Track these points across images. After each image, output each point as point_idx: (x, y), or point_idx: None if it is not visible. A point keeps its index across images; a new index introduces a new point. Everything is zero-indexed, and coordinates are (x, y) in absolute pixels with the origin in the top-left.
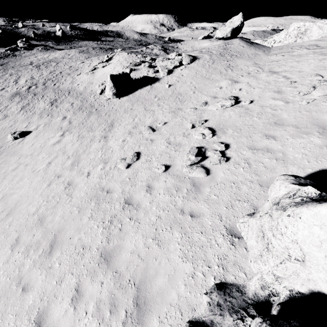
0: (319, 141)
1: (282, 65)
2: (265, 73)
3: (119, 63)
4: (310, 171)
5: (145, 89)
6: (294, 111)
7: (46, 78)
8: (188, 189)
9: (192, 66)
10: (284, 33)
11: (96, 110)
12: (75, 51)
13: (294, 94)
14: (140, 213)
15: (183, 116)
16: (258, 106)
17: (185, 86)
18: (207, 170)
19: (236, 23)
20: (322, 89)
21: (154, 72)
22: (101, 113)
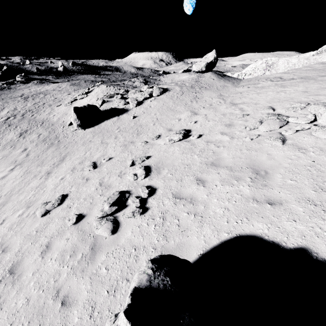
0: (247, 190)
1: (244, 96)
2: (225, 105)
3: (96, 95)
4: (225, 236)
5: (112, 120)
6: (235, 149)
7: (27, 110)
8: (83, 254)
9: (161, 97)
10: (253, 67)
11: (58, 141)
12: (67, 84)
13: (241, 129)
14: (12, 291)
15: (131, 151)
16: (204, 141)
17: (148, 118)
18: (117, 225)
19: (210, 59)
20: (267, 123)
21: (124, 103)
22: (61, 145)
